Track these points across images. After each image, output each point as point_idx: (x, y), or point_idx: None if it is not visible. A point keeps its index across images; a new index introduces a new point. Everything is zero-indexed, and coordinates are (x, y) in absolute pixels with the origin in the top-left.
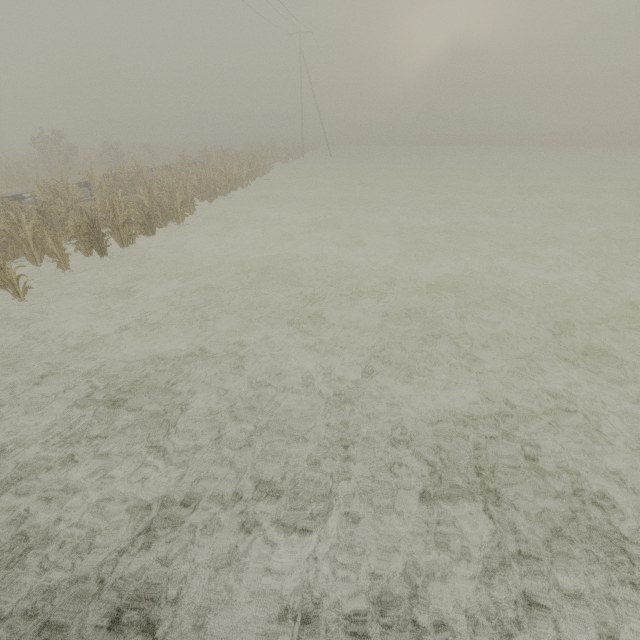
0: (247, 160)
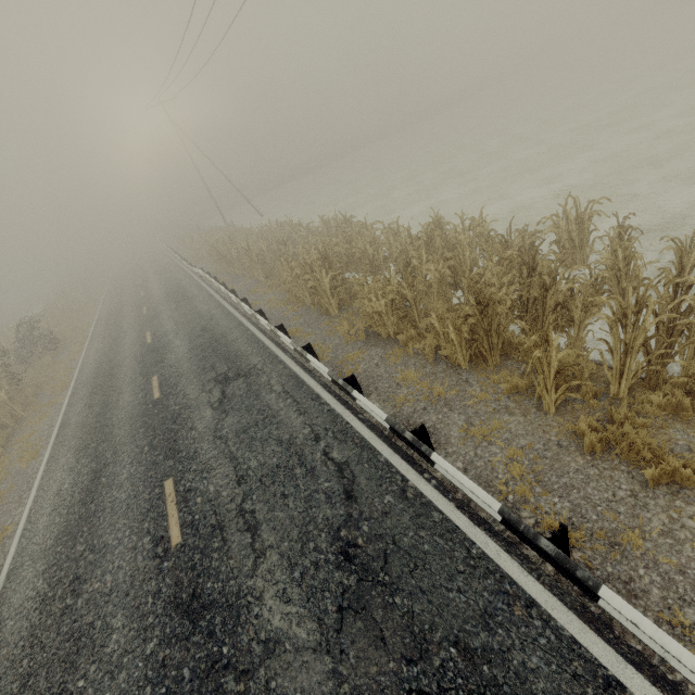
0: (282, 227)
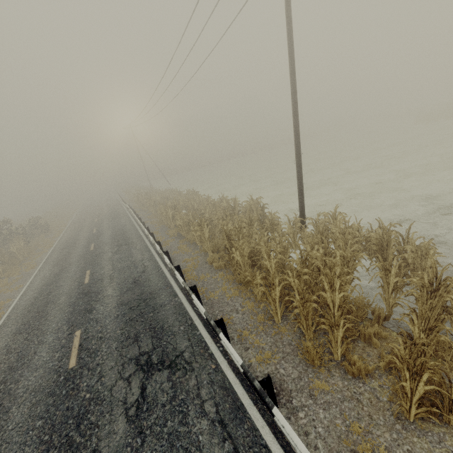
0: (171, 191)
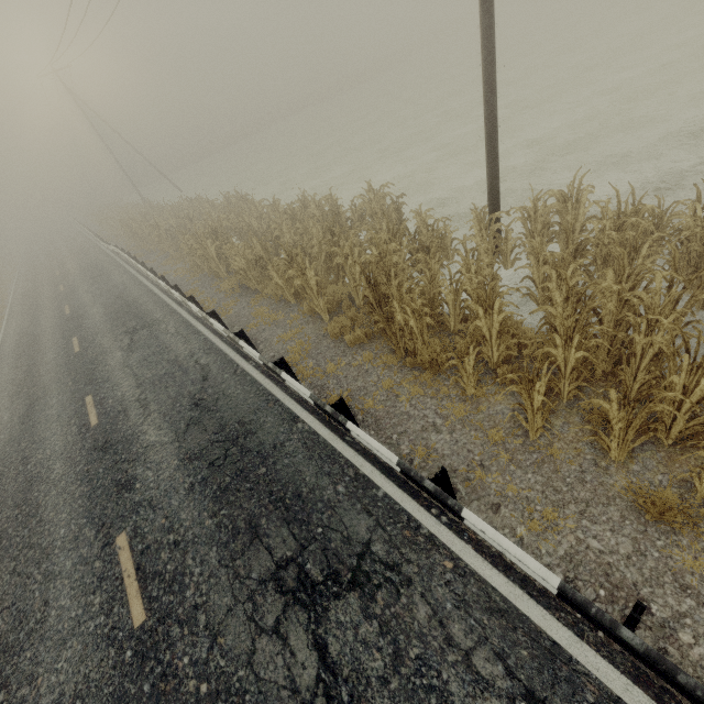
0: (192, 204)
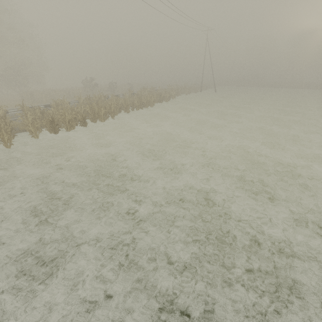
0: (160, 93)
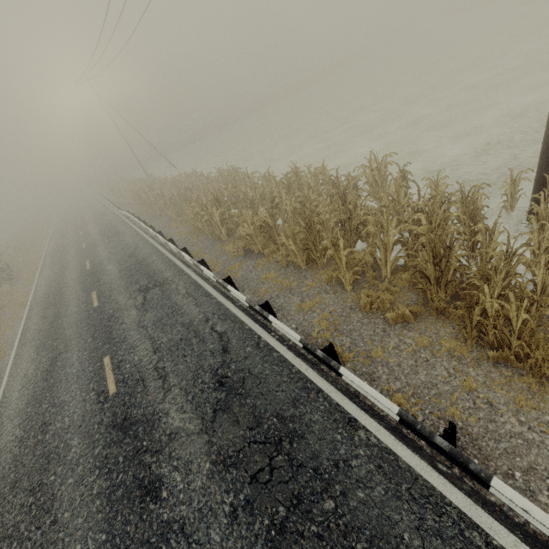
0: (189, 177)
